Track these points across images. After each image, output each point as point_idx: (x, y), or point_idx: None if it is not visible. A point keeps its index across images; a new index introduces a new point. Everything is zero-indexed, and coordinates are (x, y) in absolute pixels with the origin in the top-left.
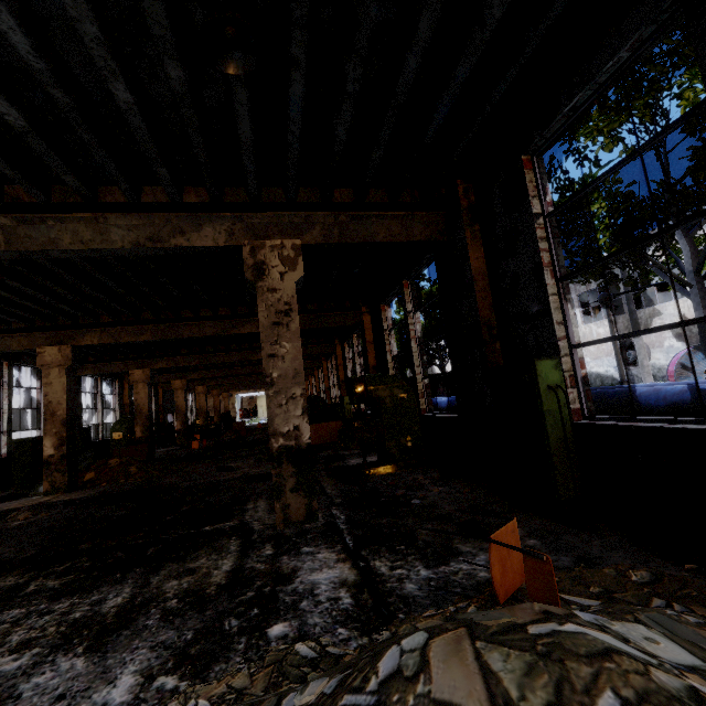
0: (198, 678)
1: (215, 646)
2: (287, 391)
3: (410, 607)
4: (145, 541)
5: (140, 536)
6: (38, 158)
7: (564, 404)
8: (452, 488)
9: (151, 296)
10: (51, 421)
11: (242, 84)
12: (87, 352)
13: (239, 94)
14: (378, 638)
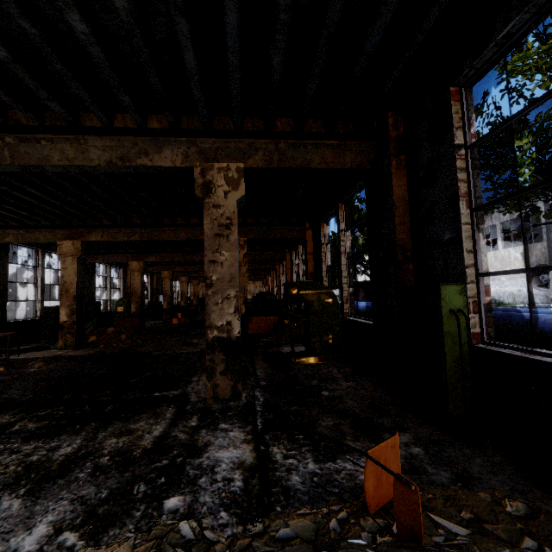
0: (93, 540)
1: (119, 510)
2: (223, 292)
3: (289, 501)
4: (109, 398)
5: (107, 394)
6: (28, 86)
7: (464, 327)
8: (359, 384)
9: (136, 205)
10: (65, 296)
11: (181, 13)
12: (98, 246)
13: (180, 24)
14: (252, 529)
